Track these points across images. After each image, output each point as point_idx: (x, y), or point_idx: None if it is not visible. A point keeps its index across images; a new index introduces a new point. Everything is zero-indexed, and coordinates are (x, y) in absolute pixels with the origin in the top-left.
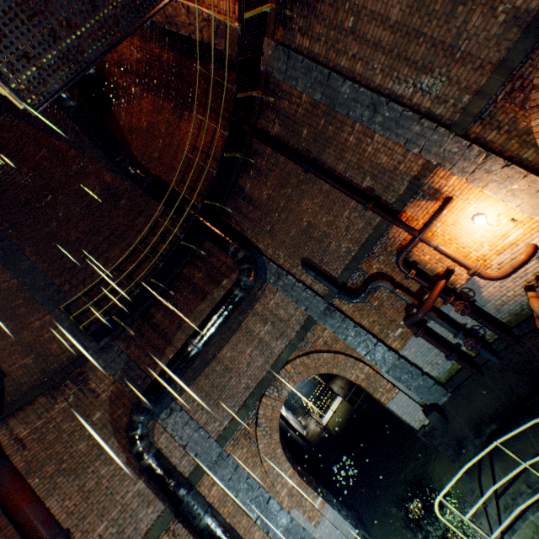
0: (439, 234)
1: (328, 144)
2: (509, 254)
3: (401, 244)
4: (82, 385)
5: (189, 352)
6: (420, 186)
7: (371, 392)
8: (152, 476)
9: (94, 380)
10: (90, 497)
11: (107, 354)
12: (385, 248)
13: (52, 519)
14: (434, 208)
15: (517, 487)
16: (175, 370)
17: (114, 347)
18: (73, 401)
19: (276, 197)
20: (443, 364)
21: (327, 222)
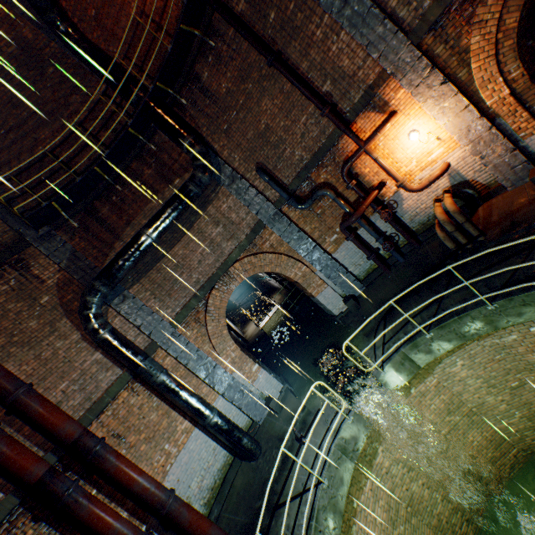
0: (380, 148)
1: (294, 35)
2: (429, 171)
3: (348, 156)
4: (24, 271)
5: (142, 242)
6: (373, 96)
7: (306, 287)
8: (110, 347)
9: (37, 267)
10: (48, 364)
11: (49, 244)
12: (334, 158)
13: (14, 375)
14: (380, 121)
15: (398, 336)
16: (129, 257)
17: (56, 237)
18: (15, 285)
19: (236, 92)
20: (364, 265)
21: (284, 127)
